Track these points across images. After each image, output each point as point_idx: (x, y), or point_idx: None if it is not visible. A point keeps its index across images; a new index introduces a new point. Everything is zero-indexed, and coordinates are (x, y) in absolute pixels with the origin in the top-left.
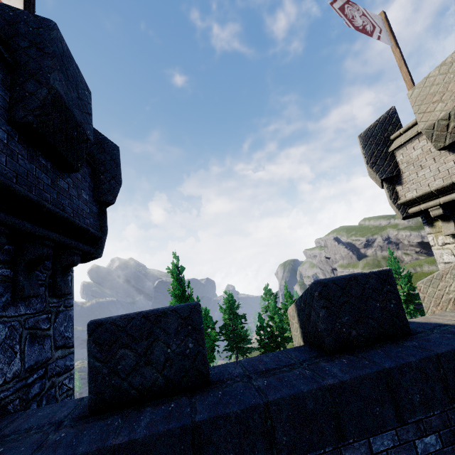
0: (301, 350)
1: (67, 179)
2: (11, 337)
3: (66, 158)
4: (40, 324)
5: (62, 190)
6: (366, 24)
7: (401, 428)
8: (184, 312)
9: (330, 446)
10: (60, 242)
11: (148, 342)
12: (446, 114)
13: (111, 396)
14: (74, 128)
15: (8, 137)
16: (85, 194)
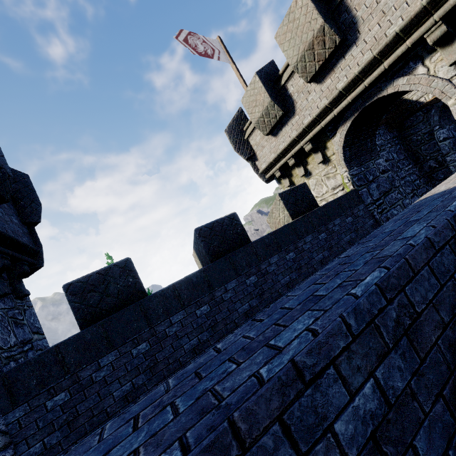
0: None
1: None
2: (3, 321)
3: None
4: (17, 316)
5: (0, 218)
6: (207, 49)
7: (239, 277)
8: (122, 264)
9: (207, 293)
10: (13, 255)
11: (105, 285)
12: (261, 114)
13: (91, 317)
14: None
15: None
16: (15, 219)
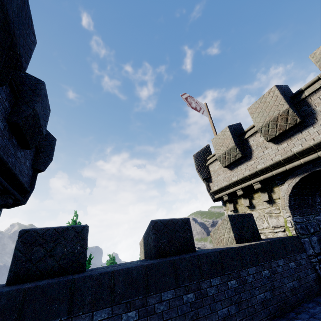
0: (141, 260)
1: (22, 152)
2: None
3: (28, 142)
4: None
5: (18, 158)
6: (197, 106)
7: (177, 289)
8: (79, 229)
9: (141, 295)
10: (6, 187)
11: (54, 244)
12: (224, 152)
13: (23, 274)
14: (38, 127)
15: (4, 128)
16: (28, 162)
